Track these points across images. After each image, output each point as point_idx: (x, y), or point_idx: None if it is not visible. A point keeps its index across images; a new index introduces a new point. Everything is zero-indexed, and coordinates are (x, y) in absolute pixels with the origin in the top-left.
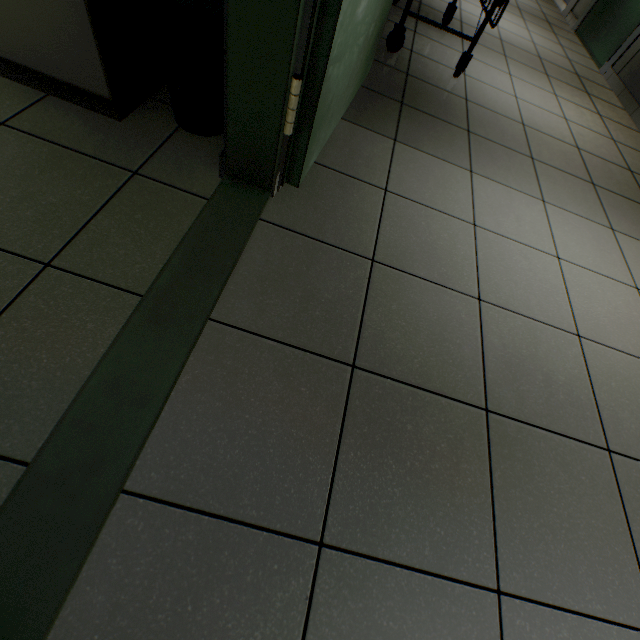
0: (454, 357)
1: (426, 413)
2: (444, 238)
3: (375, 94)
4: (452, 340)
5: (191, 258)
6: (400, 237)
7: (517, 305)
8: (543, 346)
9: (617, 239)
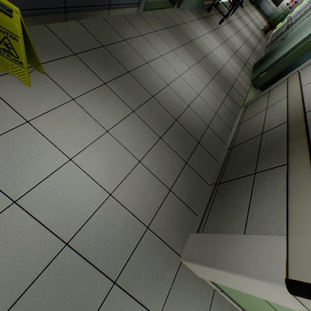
0: (190, 36)
1: (183, 35)
2: (197, 31)
3: (199, 13)
4: (191, 36)
5: (162, 3)
6: (190, 25)
7: (204, 43)
8: (204, 47)
9: (231, 58)
